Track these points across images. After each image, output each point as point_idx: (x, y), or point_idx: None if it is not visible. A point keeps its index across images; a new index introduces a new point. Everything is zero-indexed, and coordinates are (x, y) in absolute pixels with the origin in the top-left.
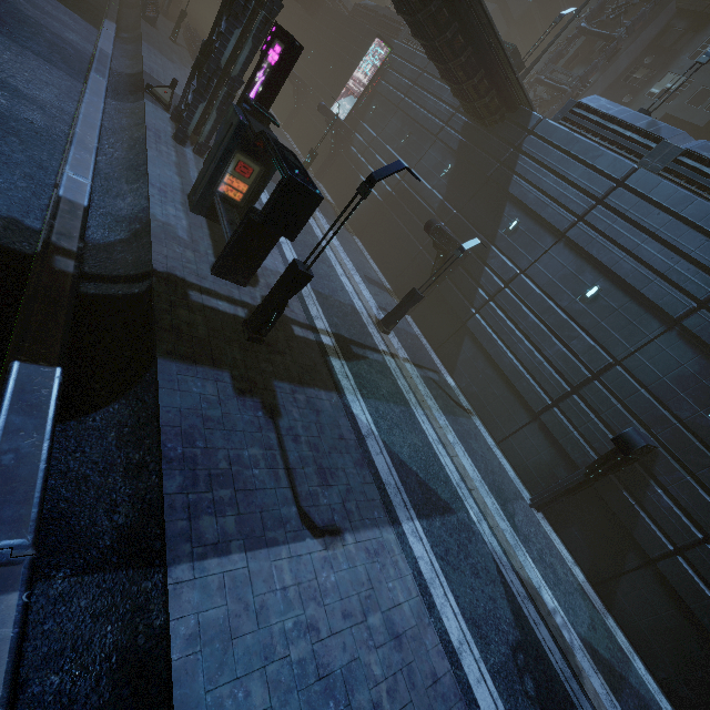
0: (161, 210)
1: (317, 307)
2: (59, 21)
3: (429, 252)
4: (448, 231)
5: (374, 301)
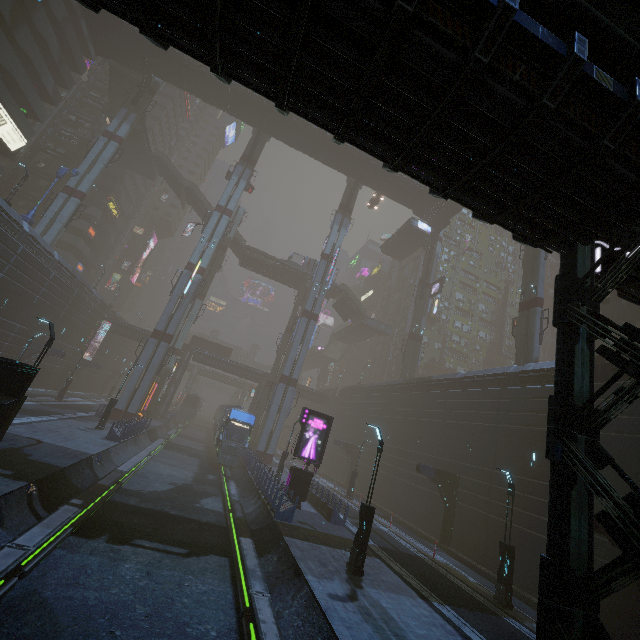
0: None
1: None
2: None
3: None
4: None
5: None
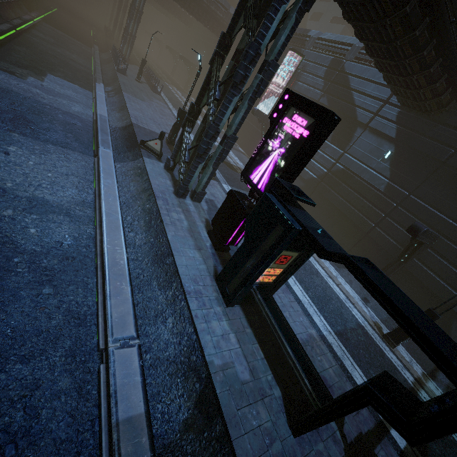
0: (210, 338)
1: (356, 368)
2: (66, 97)
3: (385, 230)
4: (404, 212)
5: (356, 294)
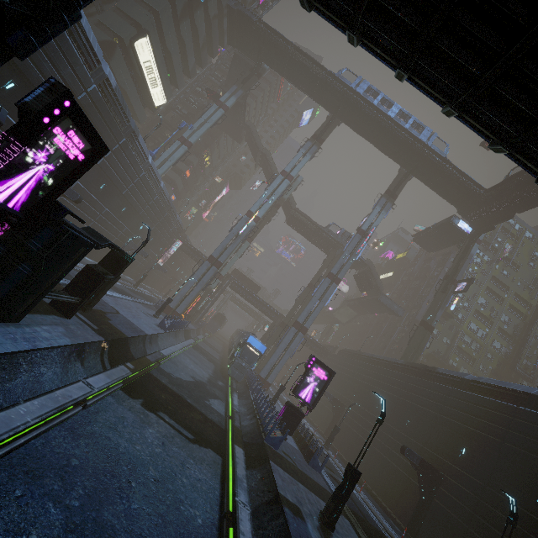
0: (59, 340)
1: None
2: None
3: None
4: None
5: None
